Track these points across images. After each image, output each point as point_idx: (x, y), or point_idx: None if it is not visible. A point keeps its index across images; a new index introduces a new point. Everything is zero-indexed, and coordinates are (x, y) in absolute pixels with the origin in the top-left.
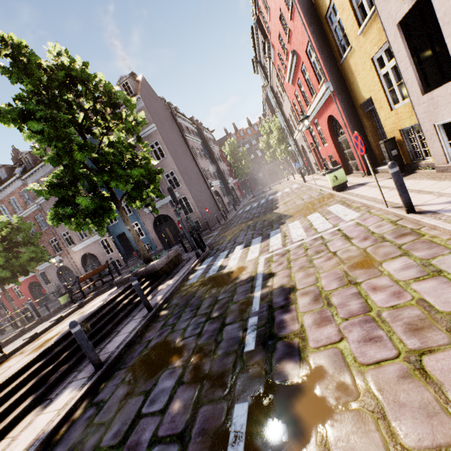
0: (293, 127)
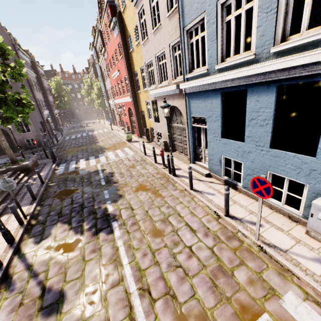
0: (110, 96)
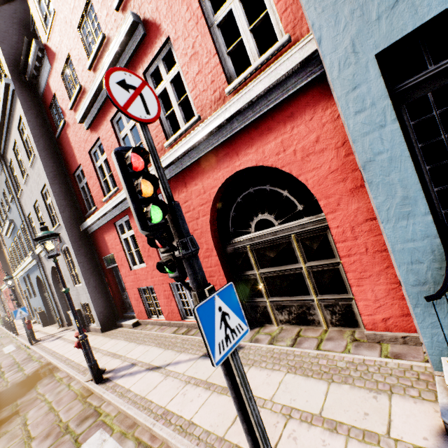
0: None
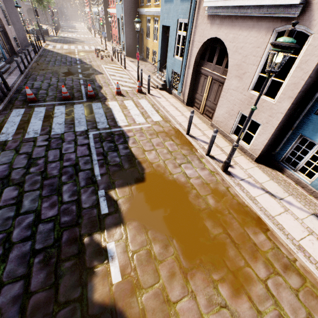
0: (85, 6)
